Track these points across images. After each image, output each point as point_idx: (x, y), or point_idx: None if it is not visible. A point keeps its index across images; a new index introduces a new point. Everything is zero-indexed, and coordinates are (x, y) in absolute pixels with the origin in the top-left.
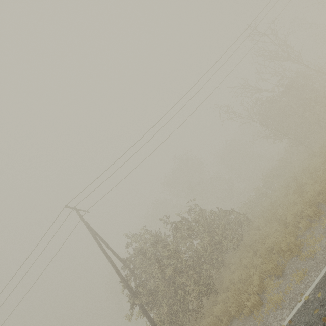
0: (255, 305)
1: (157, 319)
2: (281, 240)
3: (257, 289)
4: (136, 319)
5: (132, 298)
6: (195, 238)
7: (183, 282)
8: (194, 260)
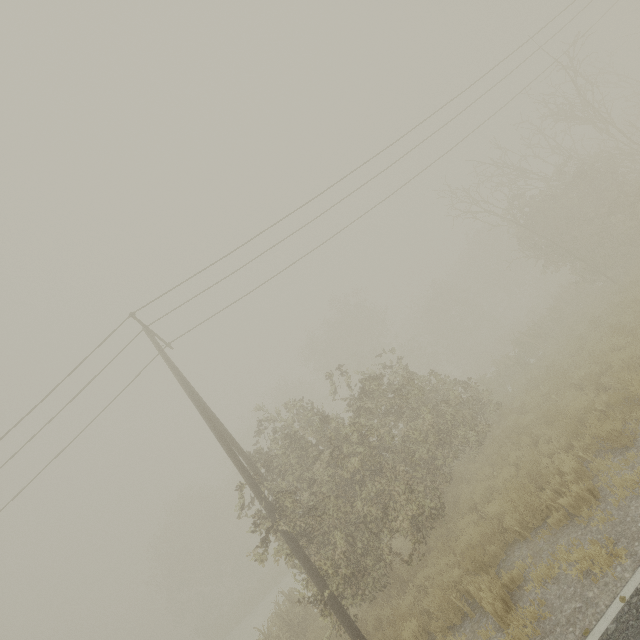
0: (580, 503)
1: (325, 561)
2: (606, 401)
3: (574, 479)
4: (275, 560)
5: (261, 523)
6: (395, 423)
7: (376, 498)
8: (397, 460)
